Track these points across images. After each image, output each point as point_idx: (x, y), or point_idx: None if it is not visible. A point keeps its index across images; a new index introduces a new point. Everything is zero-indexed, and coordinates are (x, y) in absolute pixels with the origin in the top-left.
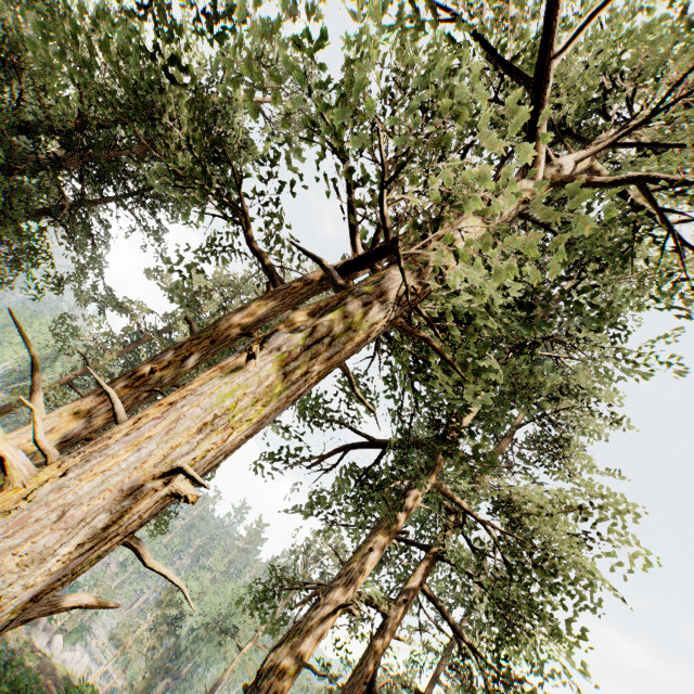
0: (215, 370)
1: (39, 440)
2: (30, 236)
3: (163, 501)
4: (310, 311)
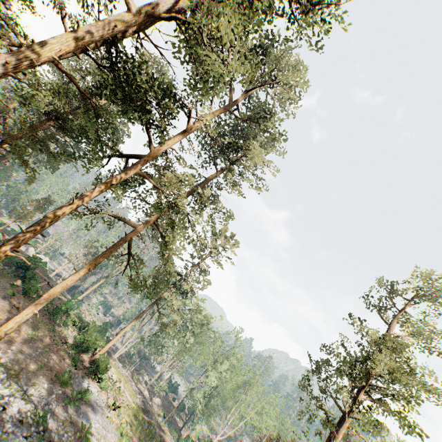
0: None
1: None
2: None
3: None
4: None
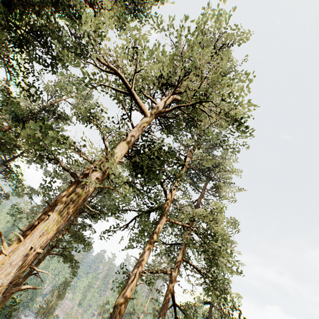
0: (42, 221)
1: (4, 252)
2: None
3: (35, 255)
4: (67, 196)
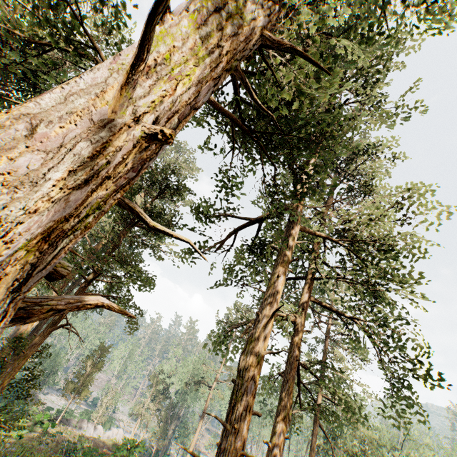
0: None
1: None
2: None
3: (140, 150)
4: None
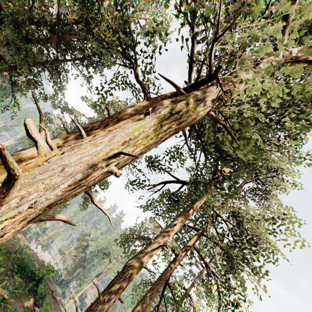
0: (130, 119)
1: (49, 141)
2: (34, 74)
3: (105, 175)
4: (174, 99)
